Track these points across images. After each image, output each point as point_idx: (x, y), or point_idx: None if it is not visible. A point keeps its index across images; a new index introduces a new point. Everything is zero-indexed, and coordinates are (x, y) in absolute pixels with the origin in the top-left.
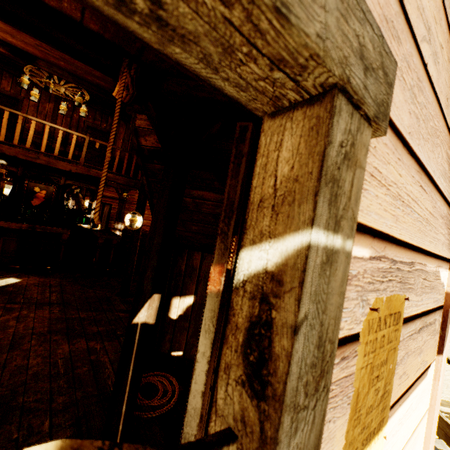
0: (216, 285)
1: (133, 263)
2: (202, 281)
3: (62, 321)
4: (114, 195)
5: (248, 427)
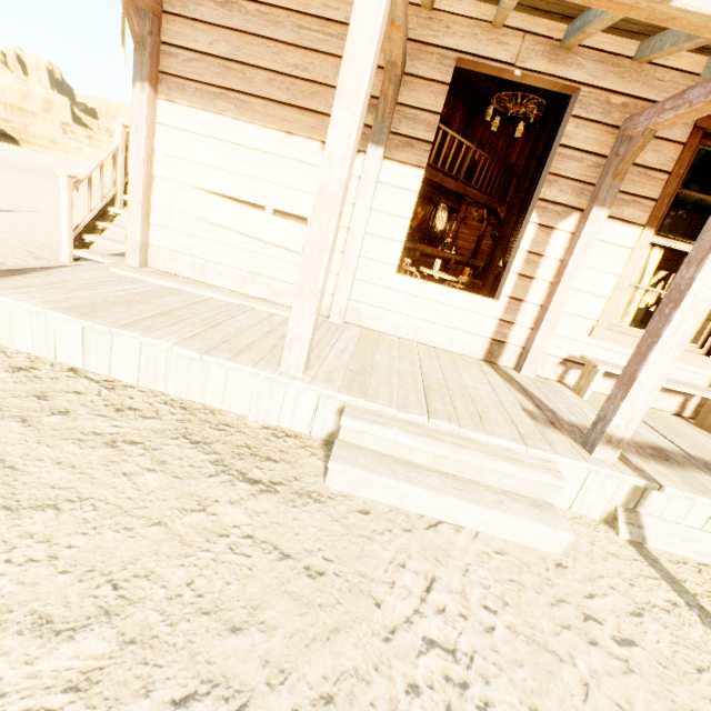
0: None
1: None
2: None
3: None
4: None
5: None
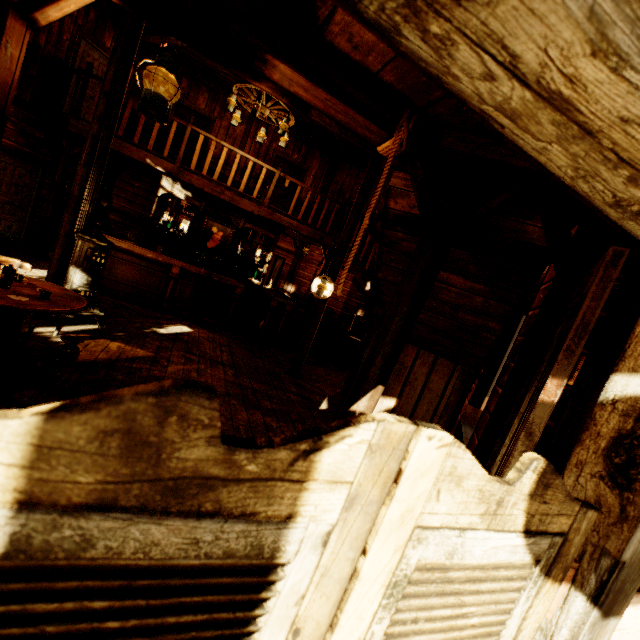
0: (550, 396)
1: (311, 339)
2: (411, 384)
3: (237, 386)
4: (291, 248)
5: (604, 507)
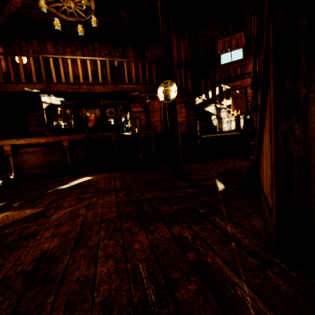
0: None
1: (178, 140)
2: None
3: (130, 204)
4: (140, 109)
5: None
